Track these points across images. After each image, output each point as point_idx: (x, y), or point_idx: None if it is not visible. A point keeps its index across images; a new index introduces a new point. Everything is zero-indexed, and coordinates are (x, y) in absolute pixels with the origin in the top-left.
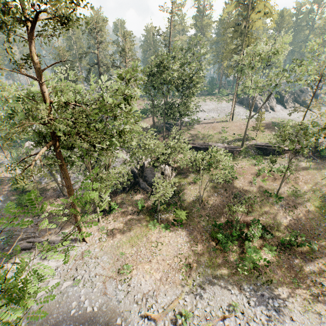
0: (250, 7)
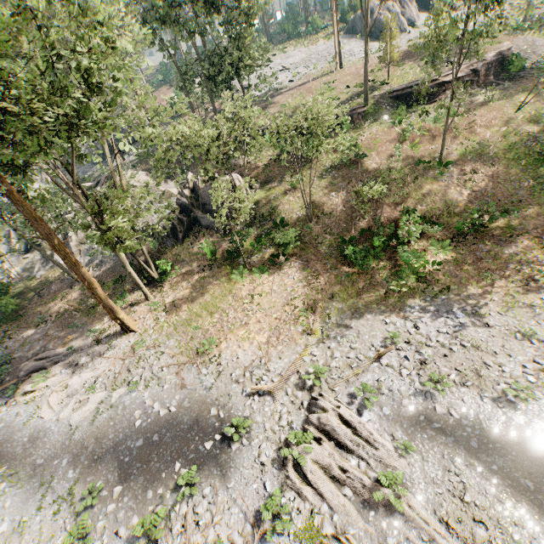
0: None
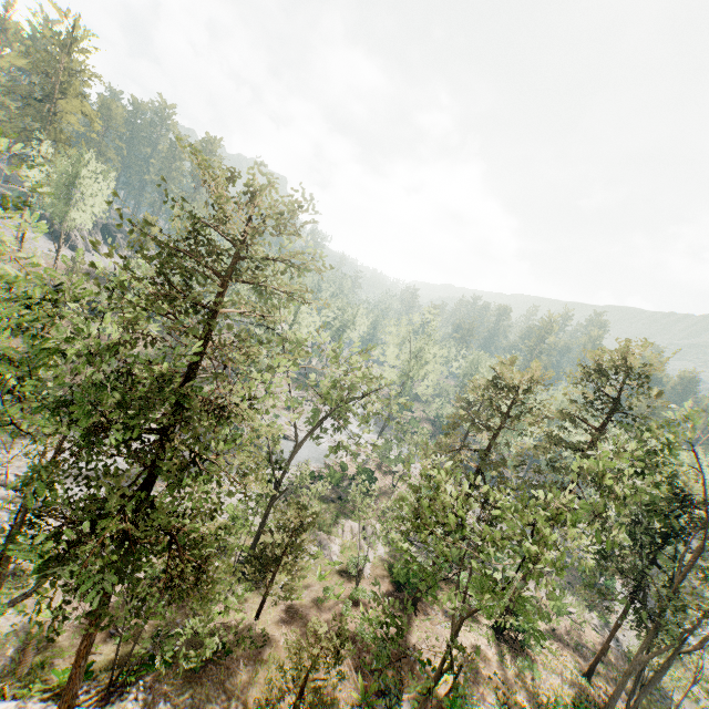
0: (58, 88)
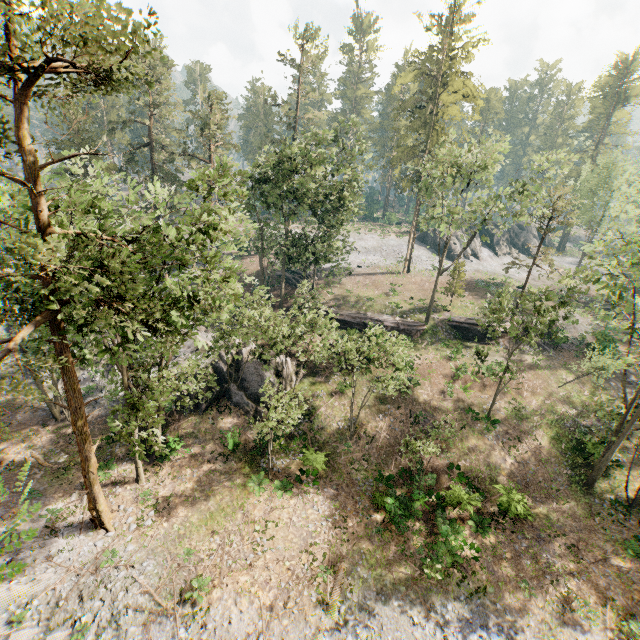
0: (440, 82)
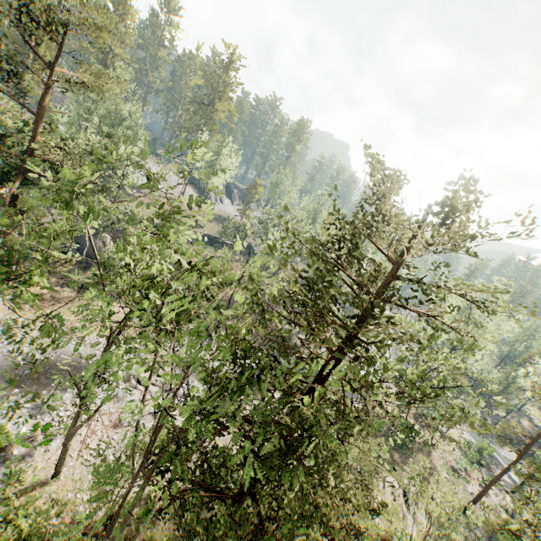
0: (217, 95)
